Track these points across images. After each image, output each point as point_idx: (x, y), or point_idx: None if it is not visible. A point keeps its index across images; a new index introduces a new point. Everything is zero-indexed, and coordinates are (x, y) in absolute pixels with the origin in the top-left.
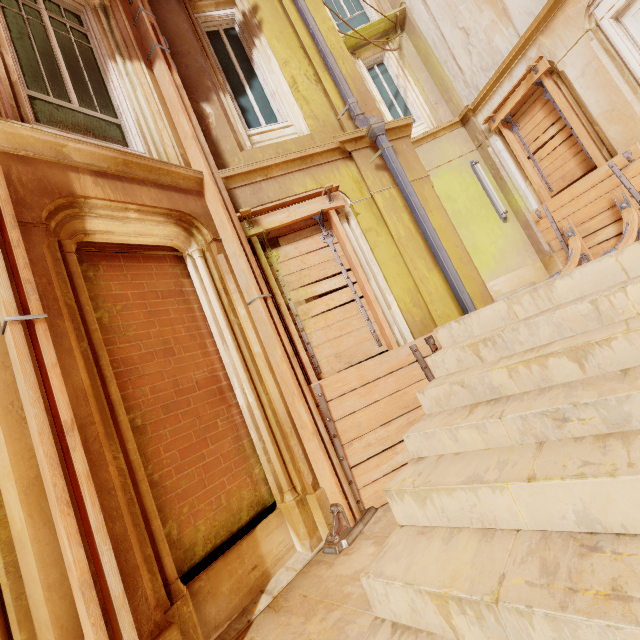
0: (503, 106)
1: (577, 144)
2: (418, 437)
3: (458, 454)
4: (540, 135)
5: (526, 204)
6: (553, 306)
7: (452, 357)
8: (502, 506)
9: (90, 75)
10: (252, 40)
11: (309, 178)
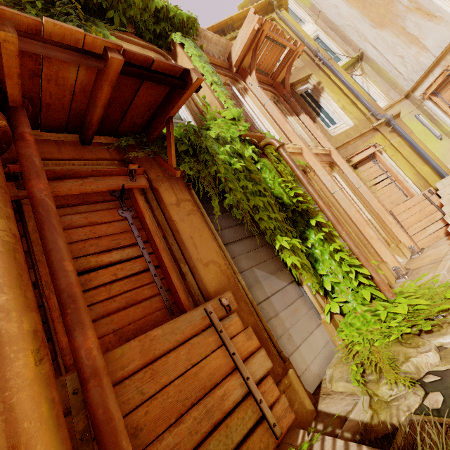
0: (430, 87)
1: None
2: (447, 207)
3: None
4: None
5: None
6: None
7: (448, 188)
8: None
9: None
10: (318, 94)
11: (363, 142)
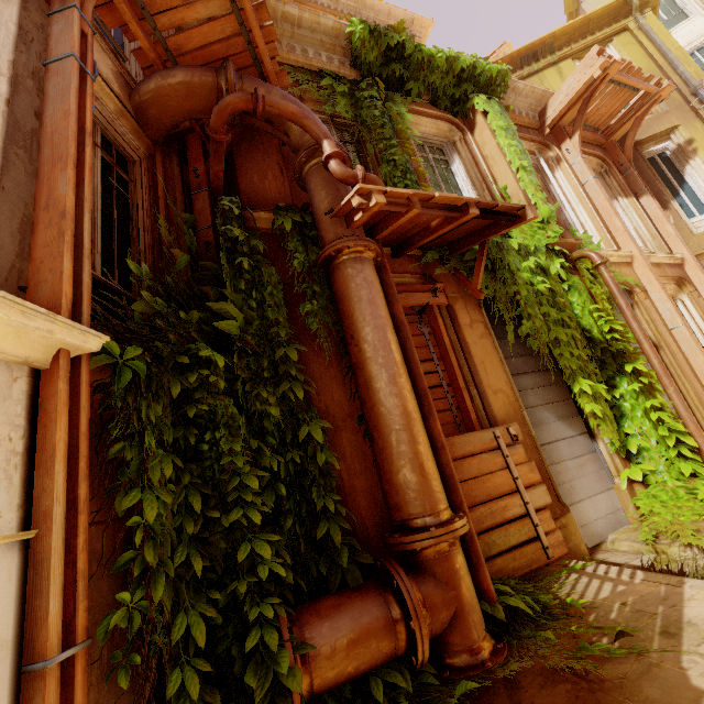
0: None
1: None
2: None
3: None
4: None
5: None
6: None
7: None
8: None
9: None
10: (685, 160)
11: None
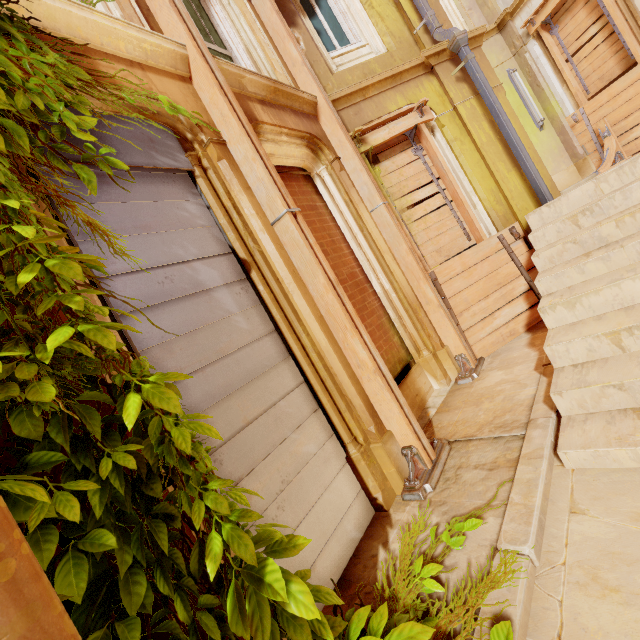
0: (544, 6)
1: (618, 41)
2: (549, 279)
3: (585, 281)
4: (580, 35)
5: (562, 110)
6: (635, 179)
7: (552, 230)
8: (639, 289)
9: (196, 7)
10: None
11: (399, 95)
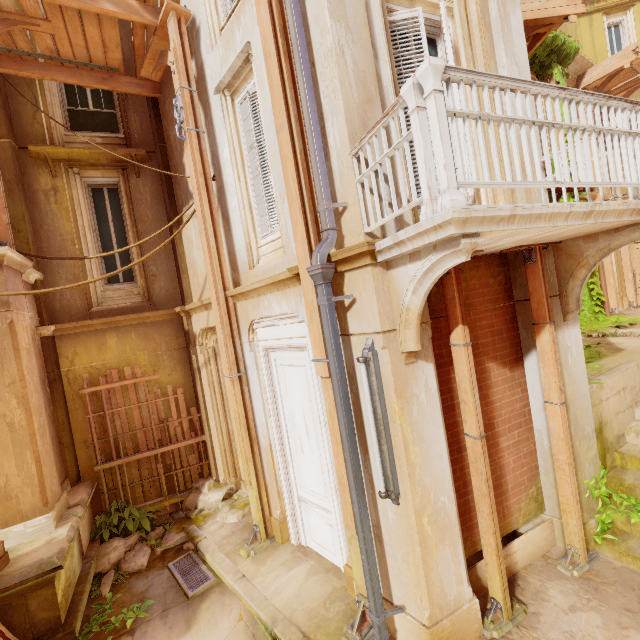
0: None
1: None
2: None
3: None
4: None
5: None
6: None
7: None
8: None
9: None
10: None
11: None
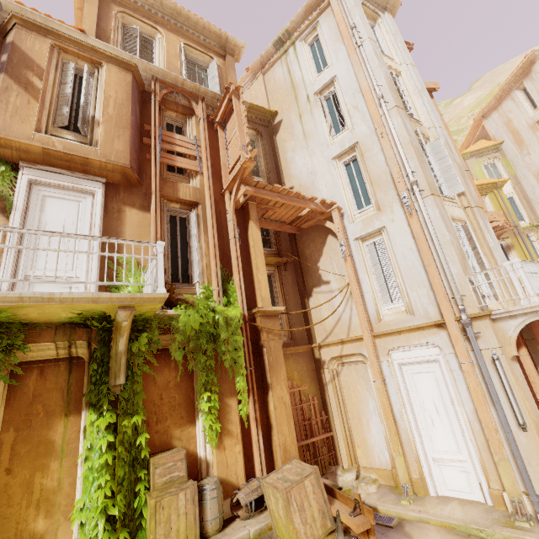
0: None
1: None
2: None
3: None
4: None
5: None
6: None
7: None
8: None
9: None
10: (509, 250)
11: None
